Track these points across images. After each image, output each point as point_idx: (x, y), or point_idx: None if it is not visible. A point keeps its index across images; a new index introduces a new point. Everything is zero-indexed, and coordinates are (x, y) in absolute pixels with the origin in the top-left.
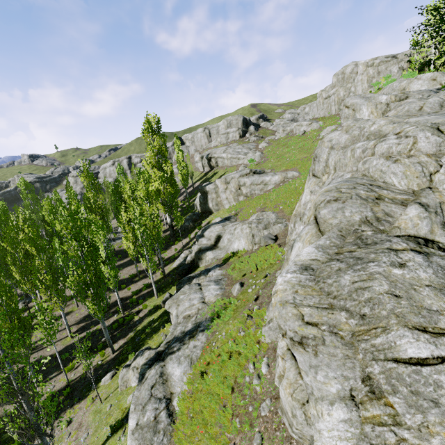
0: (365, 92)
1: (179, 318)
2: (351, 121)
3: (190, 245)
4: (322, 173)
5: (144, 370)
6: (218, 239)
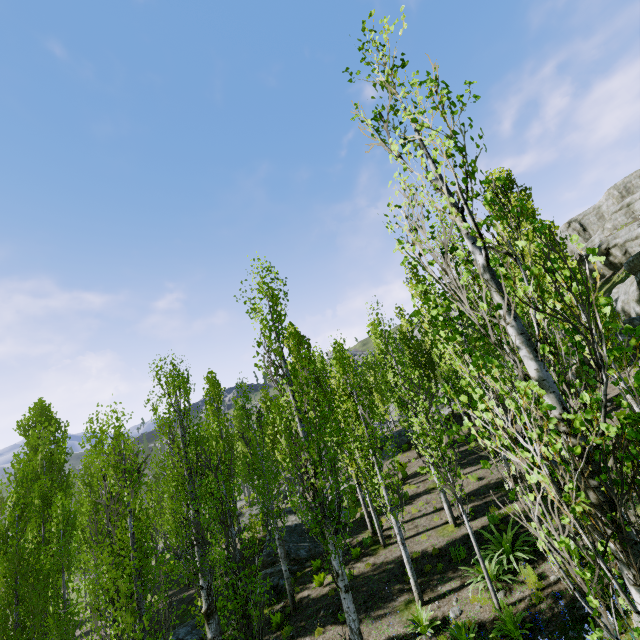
0: None
1: None
2: None
3: None
4: None
5: None
6: None
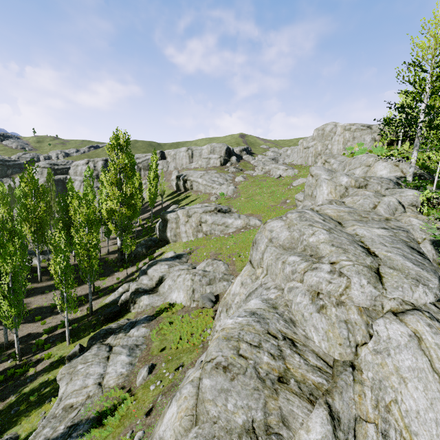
0: (339, 152)
1: (60, 405)
2: (296, 215)
3: (135, 276)
4: (257, 264)
5: None
6: (160, 282)
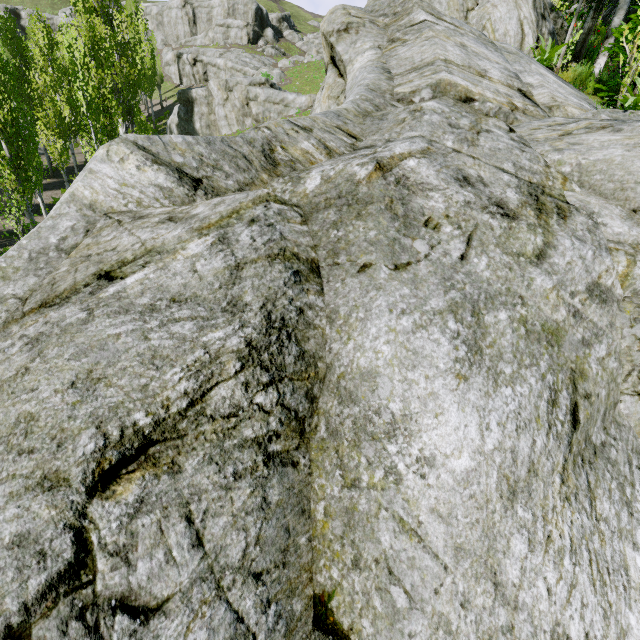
0: None
1: None
2: None
3: None
4: None
5: None
6: None
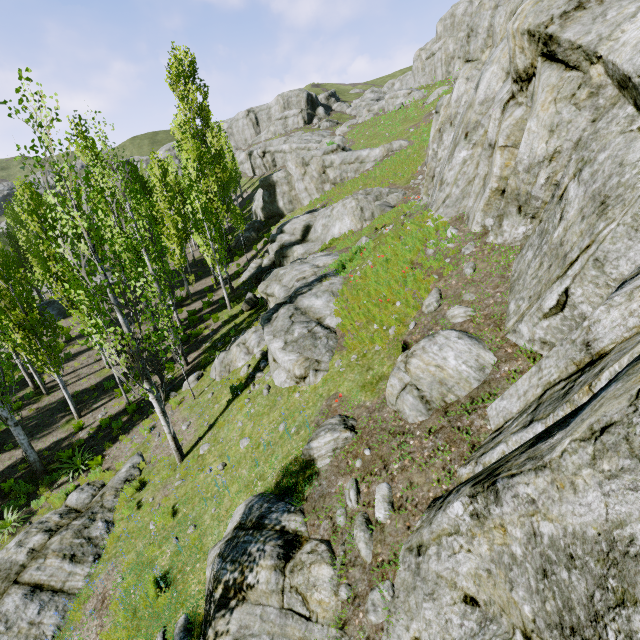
0: None
1: (290, 284)
2: None
3: (260, 256)
4: (481, 50)
5: (267, 316)
6: (307, 231)
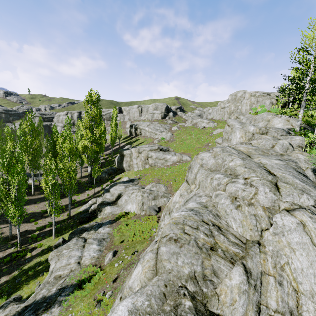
0: (247, 111)
1: (52, 276)
2: (219, 149)
3: (100, 193)
4: (191, 182)
5: None
6: (119, 197)
